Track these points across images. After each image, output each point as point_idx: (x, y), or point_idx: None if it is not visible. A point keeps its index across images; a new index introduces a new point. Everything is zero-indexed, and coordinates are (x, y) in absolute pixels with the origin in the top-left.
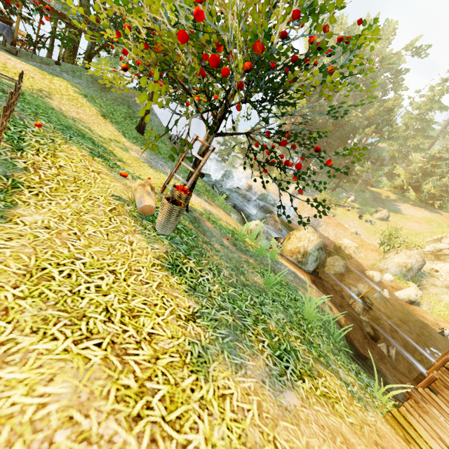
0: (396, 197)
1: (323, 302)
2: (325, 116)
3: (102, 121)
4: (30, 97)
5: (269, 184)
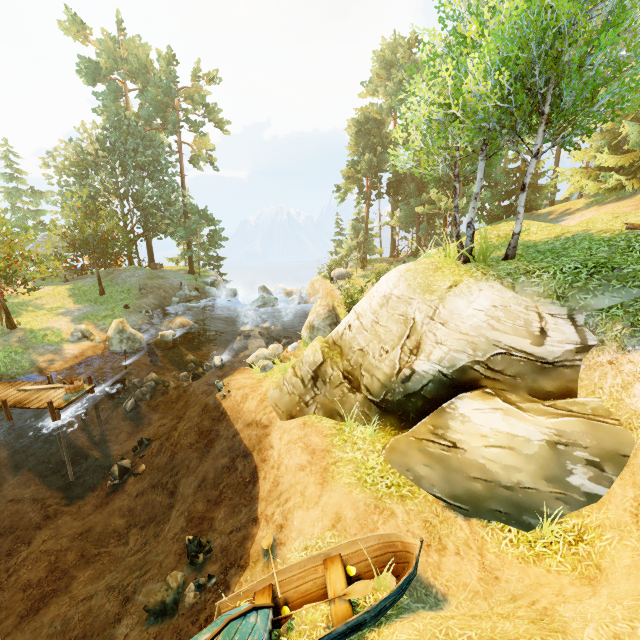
0: (587, 203)
1: (49, 361)
2: (374, 169)
3: (65, 299)
4: (12, 304)
5: (316, 281)
